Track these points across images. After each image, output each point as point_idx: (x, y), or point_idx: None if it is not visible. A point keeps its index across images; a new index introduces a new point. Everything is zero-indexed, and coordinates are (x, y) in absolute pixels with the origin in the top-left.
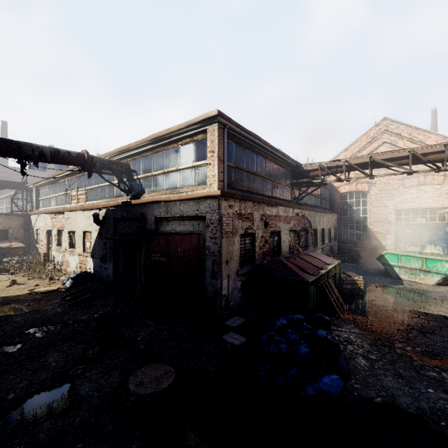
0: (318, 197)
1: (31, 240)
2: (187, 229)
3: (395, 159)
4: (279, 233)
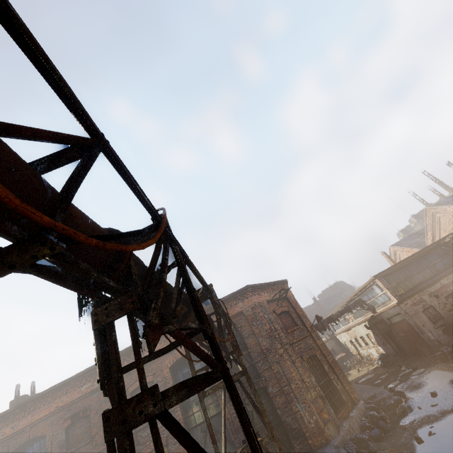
0: None
1: (345, 349)
2: (400, 319)
3: None
4: None
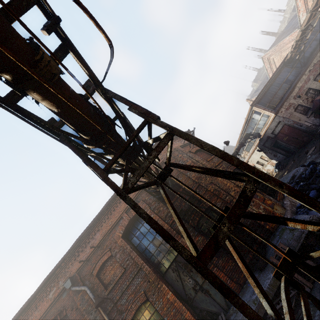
0: (316, 35)
1: None
2: (280, 127)
3: (310, 18)
4: (309, 88)
